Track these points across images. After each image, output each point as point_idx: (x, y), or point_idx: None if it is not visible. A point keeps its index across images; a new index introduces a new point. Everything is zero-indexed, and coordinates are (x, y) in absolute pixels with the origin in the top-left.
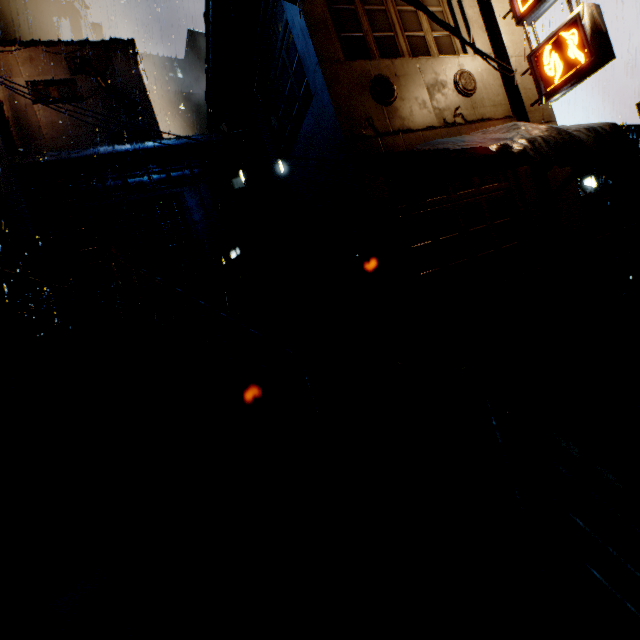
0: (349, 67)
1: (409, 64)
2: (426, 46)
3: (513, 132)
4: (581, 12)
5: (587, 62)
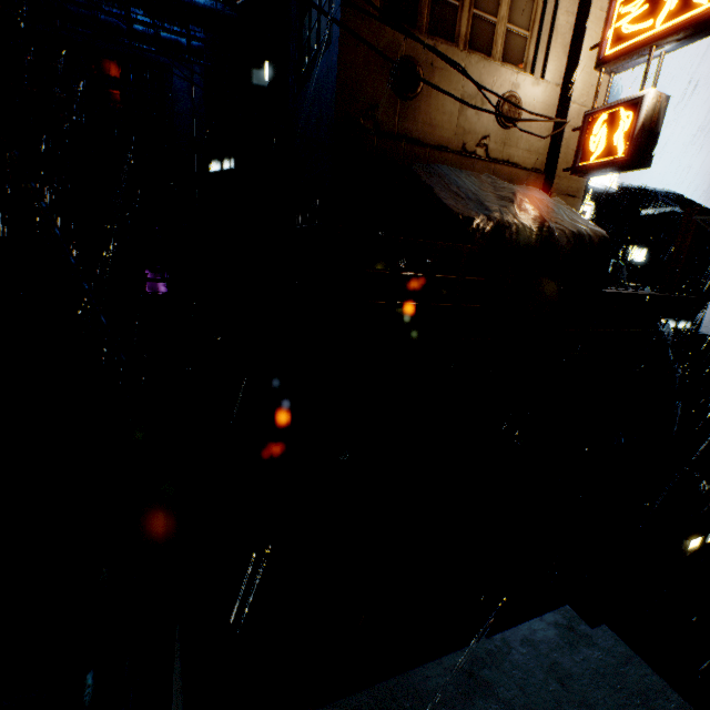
0: (378, 29)
1: (455, 57)
2: (492, 39)
3: (504, 203)
4: (646, 97)
5: (622, 158)
